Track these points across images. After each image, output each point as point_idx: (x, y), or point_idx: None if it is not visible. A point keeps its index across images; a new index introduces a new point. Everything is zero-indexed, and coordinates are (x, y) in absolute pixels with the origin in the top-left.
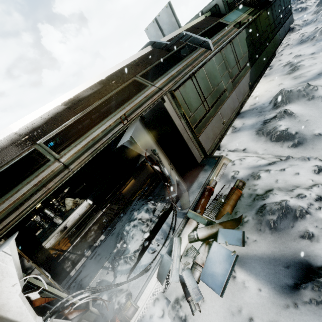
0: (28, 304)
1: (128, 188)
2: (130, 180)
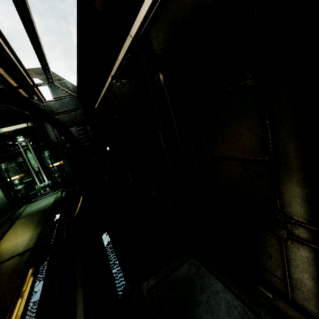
0: None
1: None
2: None
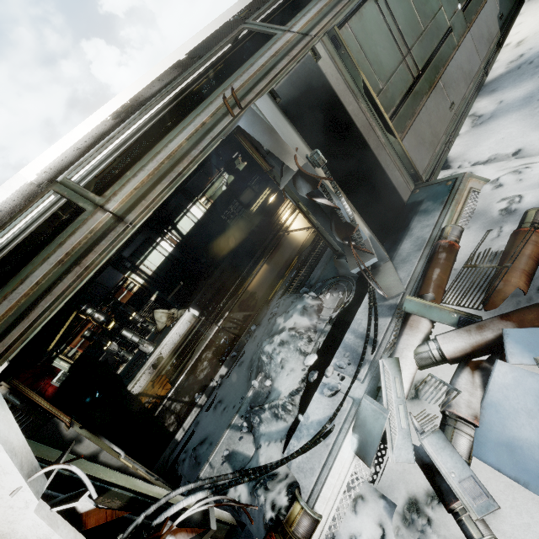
0: (68, 526)
1: (257, 280)
2: (260, 267)
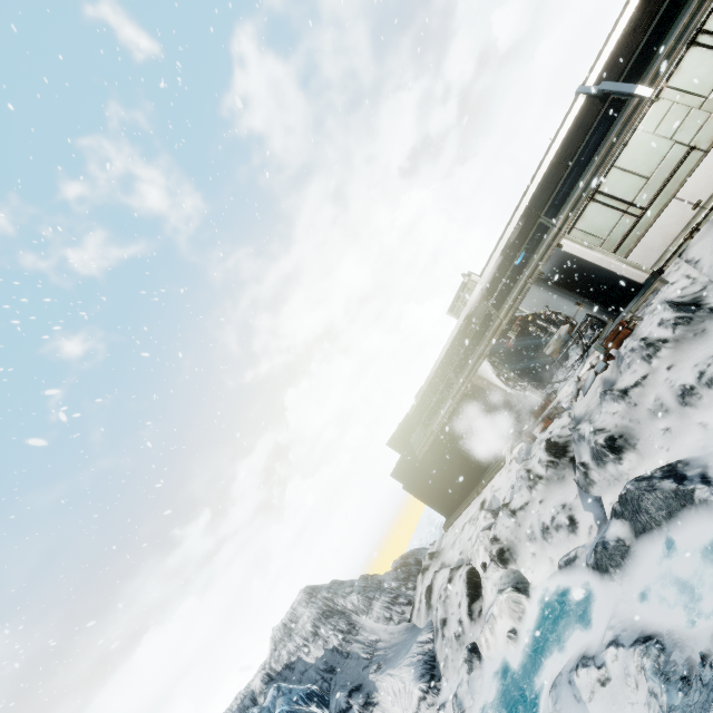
0: (501, 381)
1: None
2: None
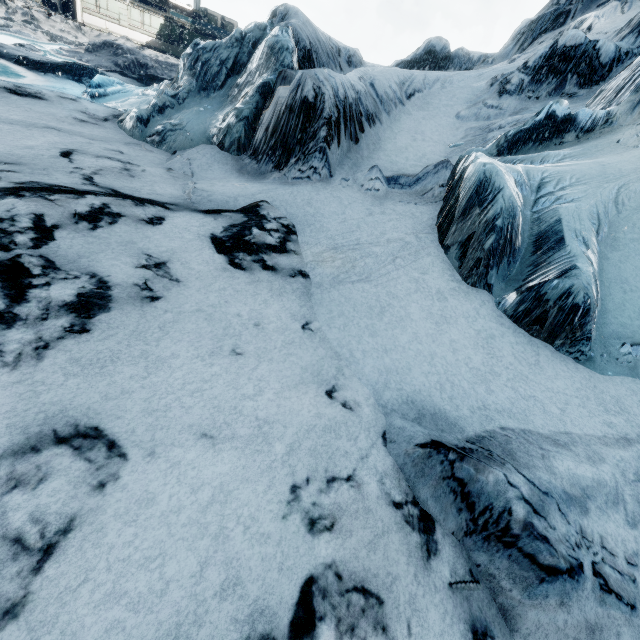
0: None
1: None
2: None
